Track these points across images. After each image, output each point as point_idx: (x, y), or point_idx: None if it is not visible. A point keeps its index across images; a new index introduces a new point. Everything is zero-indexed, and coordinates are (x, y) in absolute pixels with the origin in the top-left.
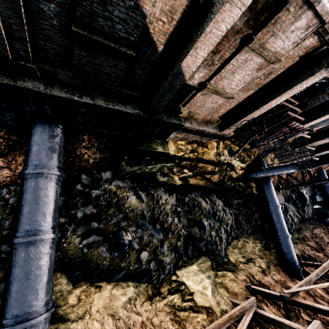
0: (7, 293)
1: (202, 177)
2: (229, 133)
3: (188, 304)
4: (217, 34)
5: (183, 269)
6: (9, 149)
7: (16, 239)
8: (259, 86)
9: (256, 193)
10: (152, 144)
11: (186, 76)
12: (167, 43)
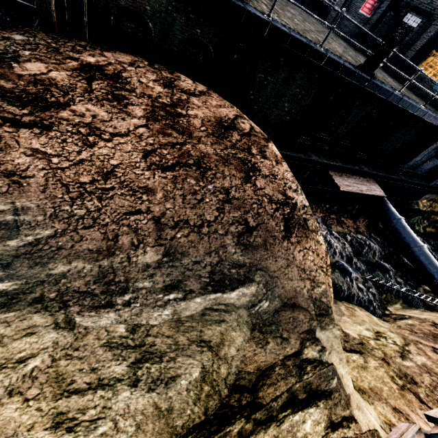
0: (433, 267)
1: (433, 226)
2: None
3: None
4: None
5: None
6: (357, 215)
7: (420, 246)
8: None
9: None
10: (412, 204)
11: None
12: None
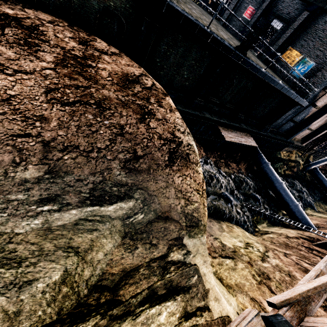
0: (288, 197)
1: (290, 169)
2: (304, 145)
3: (323, 217)
4: (325, 116)
5: (306, 211)
6: (240, 160)
7: (280, 182)
8: (321, 125)
9: (309, 179)
10: (276, 154)
11: (310, 126)
12: (306, 118)
